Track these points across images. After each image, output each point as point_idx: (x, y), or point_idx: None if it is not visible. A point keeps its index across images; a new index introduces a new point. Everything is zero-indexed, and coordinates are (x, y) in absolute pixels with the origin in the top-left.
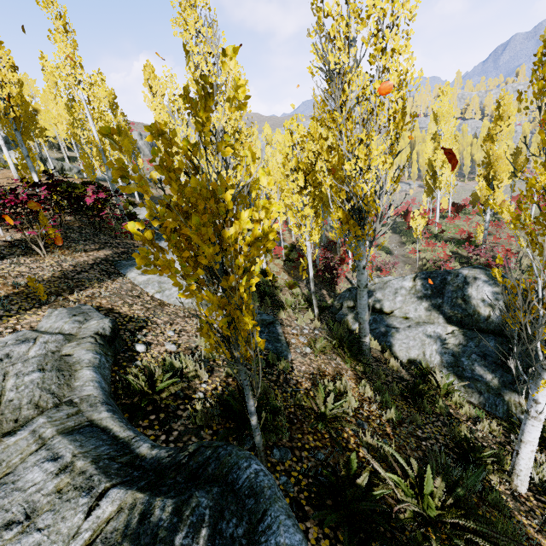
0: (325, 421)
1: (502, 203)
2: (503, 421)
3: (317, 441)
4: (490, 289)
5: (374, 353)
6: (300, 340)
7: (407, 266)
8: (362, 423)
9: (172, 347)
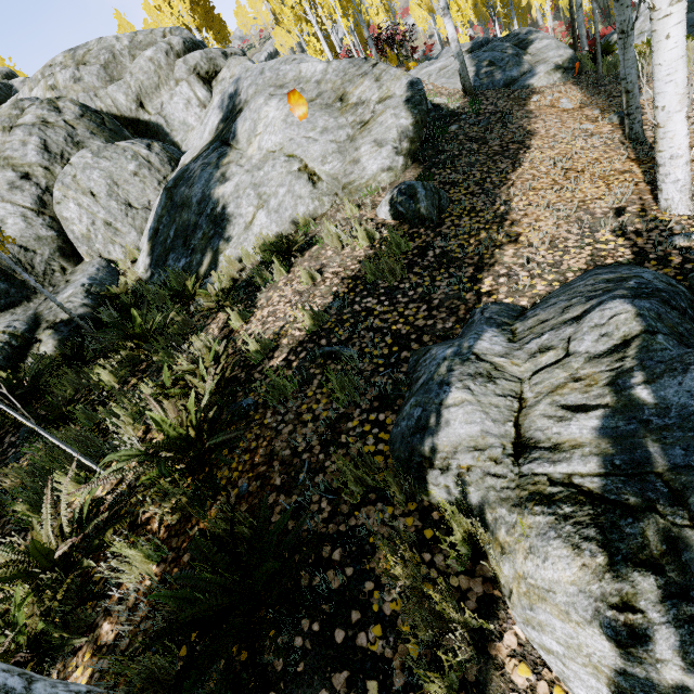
0: None
1: None
2: None
3: None
4: None
5: None
6: None
7: None
8: None
9: None
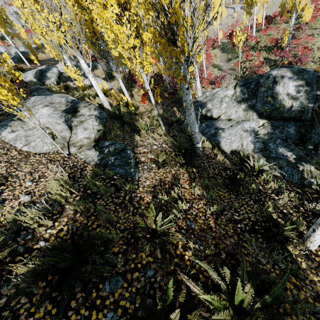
0: (152, 242)
1: (304, 7)
2: (297, 186)
3: (149, 256)
4: (294, 84)
5: (207, 151)
6: (149, 157)
7: (232, 77)
8: (190, 224)
9: (25, 198)
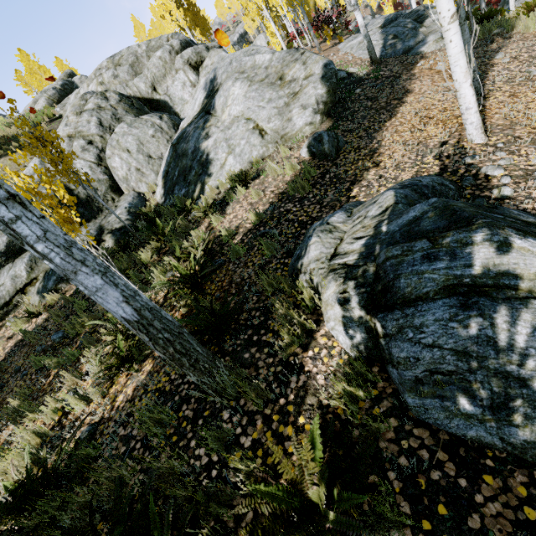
0: None
1: None
2: None
3: None
4: None
5: None
6: None
7: None
8: None
9: None
